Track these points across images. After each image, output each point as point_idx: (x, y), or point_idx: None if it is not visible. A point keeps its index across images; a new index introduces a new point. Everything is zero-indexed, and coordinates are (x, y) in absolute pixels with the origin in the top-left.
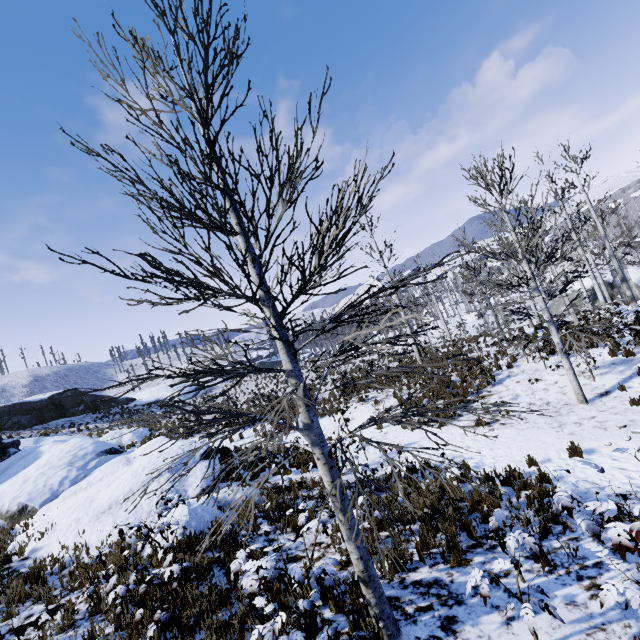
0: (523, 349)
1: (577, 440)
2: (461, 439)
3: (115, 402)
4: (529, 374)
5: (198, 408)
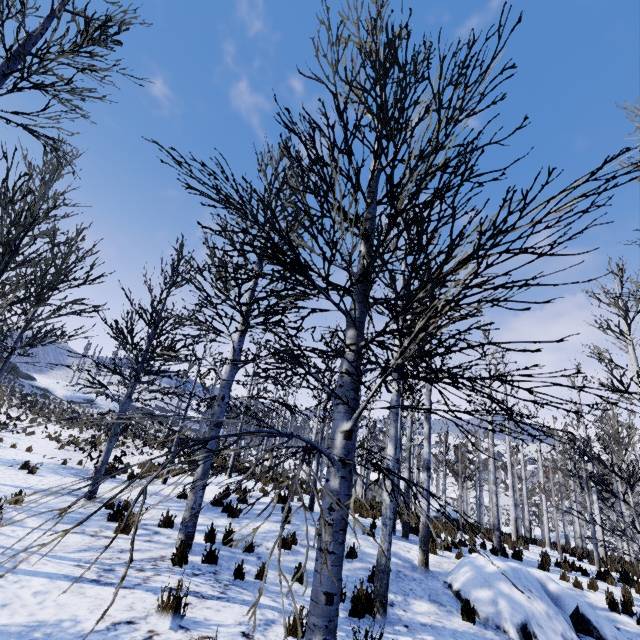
0: (162, 442)
1: (49, 454)
2: (41, 445)
3: (16, 371)
4: (144, 454)
5: (35, 397)
